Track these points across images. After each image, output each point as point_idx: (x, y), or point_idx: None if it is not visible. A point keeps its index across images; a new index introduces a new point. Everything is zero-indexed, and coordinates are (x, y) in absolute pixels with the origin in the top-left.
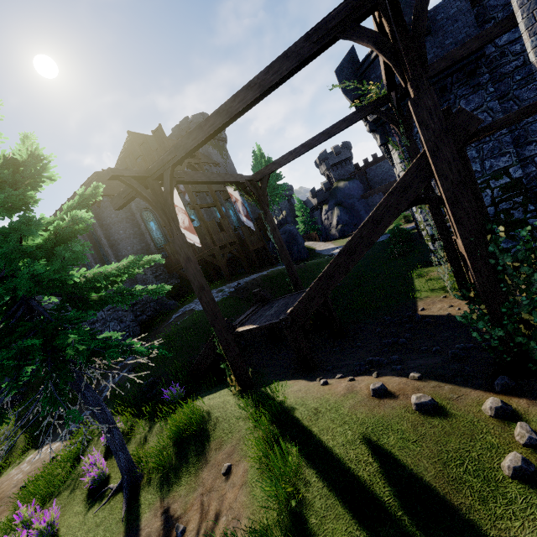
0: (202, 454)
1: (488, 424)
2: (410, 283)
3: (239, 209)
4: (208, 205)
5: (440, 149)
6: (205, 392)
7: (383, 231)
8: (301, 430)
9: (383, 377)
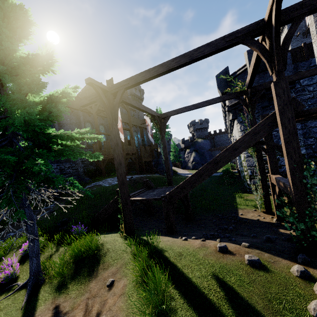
0: (93, 271)
1: (296, 280)
2: (234, 199)
3: (148, 130)
4: (126, 128)
5: (285, 111)
6: (101, 233)
7: (238, 155)
8: (169, 264)
9: (223, 243)
